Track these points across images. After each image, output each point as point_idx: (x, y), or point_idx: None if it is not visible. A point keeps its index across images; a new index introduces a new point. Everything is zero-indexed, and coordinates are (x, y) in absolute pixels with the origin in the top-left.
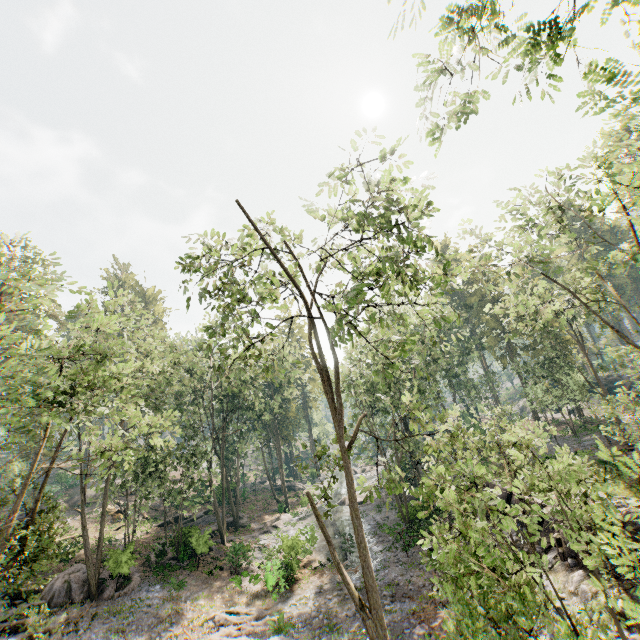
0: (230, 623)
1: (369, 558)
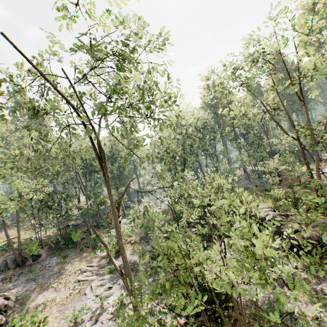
0: (88, 271)
1: (125, 252)
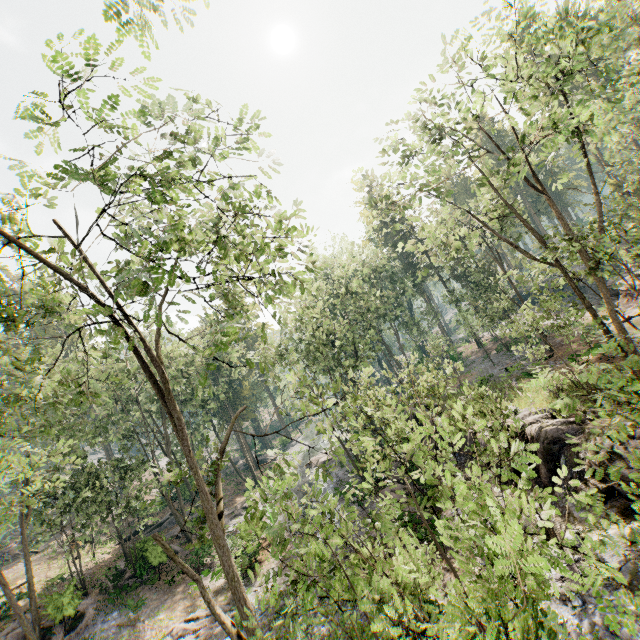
0: (189, 631)
1: (241, 588)
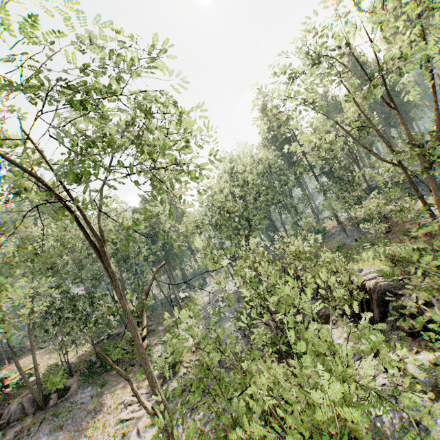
0: (135, 402)
1: (158, 385)
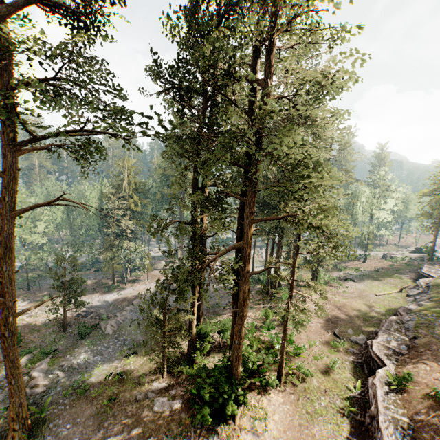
0: None
1: None
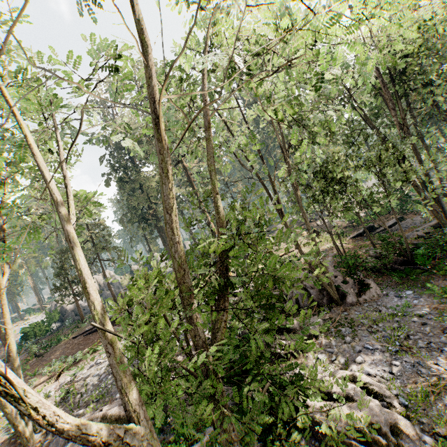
0: None
1: None
